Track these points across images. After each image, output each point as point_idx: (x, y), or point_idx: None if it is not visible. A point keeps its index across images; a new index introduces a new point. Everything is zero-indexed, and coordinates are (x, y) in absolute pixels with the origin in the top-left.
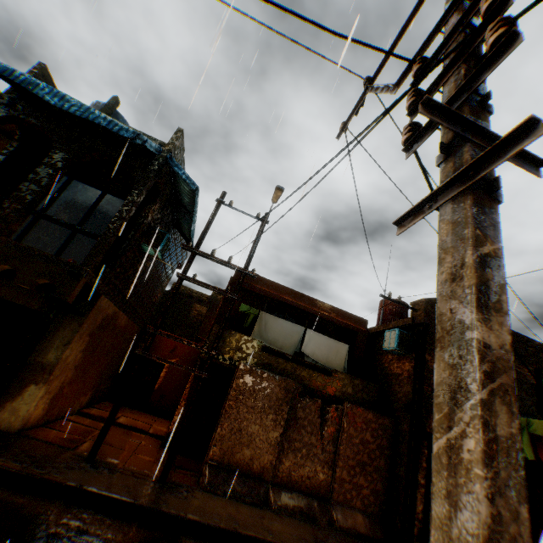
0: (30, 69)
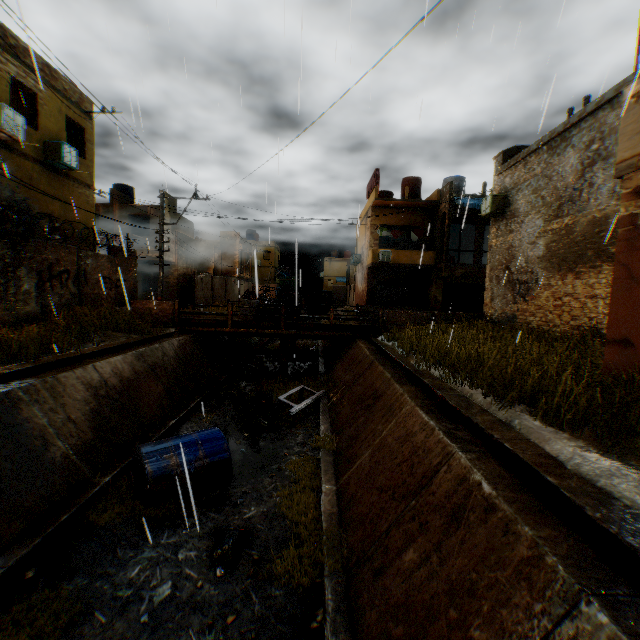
0: (449, 188)
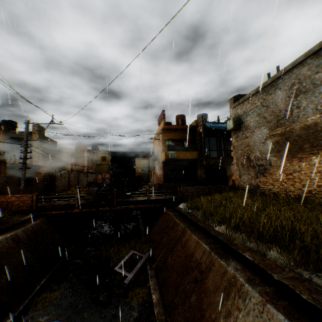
0: (202, 118)
